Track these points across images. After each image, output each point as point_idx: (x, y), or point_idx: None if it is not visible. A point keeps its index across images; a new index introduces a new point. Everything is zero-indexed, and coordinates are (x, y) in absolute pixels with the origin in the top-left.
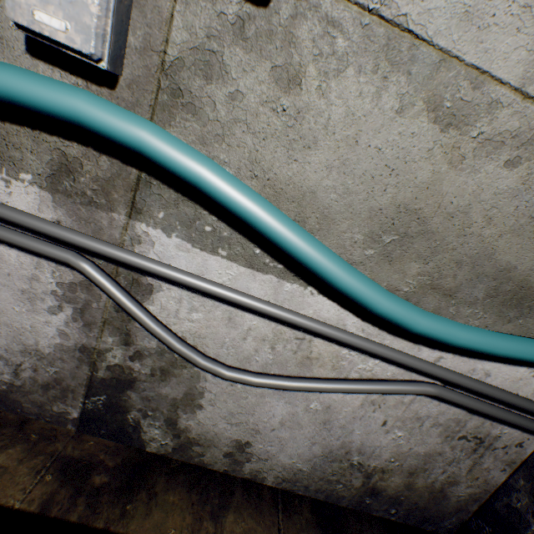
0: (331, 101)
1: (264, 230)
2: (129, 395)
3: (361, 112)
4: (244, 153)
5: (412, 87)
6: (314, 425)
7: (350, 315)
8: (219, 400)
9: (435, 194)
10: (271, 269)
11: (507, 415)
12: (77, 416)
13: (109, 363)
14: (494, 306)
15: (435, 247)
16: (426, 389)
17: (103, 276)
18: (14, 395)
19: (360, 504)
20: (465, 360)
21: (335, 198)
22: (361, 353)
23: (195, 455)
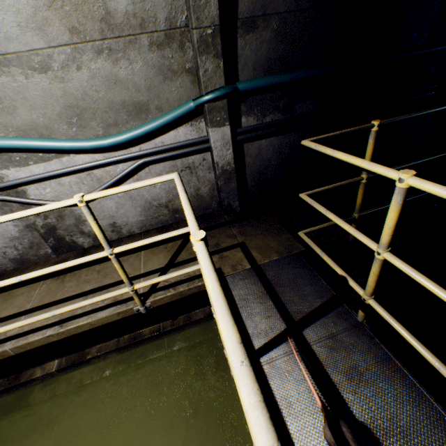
0: (4, 91)
1: (27, 147)
2: (59, 232)
3: (17, 87)
4: (0, 126)
5: (21, 69)
6: (128, 201)
7: (95, 155)
8: None
9: (70, 96)
10: (52, 157)
11: (175, 152)
12: (52, 251)
13: (41, 226)
14: (135, 118)
15: (92, 112)
16: (139, 162)
17: (3, 196)
18: (25, 257)
19: (176, 219)
20: (150, 143)
21: (43, 120)
22: (114, 165)
23: None
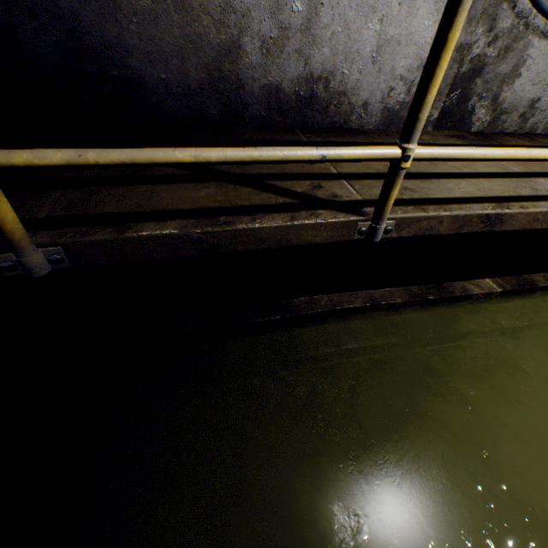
0: None
1: None
2: (475, 83)
3: None
4: None
5: None
6: None
7: None
8: (533, 64)
9: None
10: None
11: None
12: (435, 118)
13: (472, 56)
14: None
15: None
16: None
17: None
18: (401, 114)
19: None
20: None
21: None
22: None
23: (499, 125)
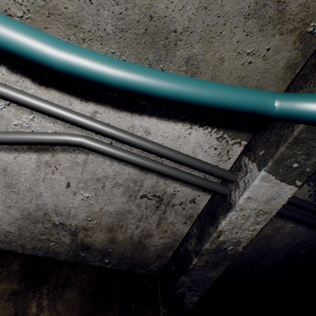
0: None
1: None
2: None
3: None
4: None
5: None
6: (1, 189)
7: None
8: None
9: None
10: None
11: (158, 165)
12: None
13: None
14: (129, 45)
15: None
16: (68, 137)
17: None
18: None
19: (77, 257)
20: (122, 115)
21: None
22: (9, 106)
23: None
